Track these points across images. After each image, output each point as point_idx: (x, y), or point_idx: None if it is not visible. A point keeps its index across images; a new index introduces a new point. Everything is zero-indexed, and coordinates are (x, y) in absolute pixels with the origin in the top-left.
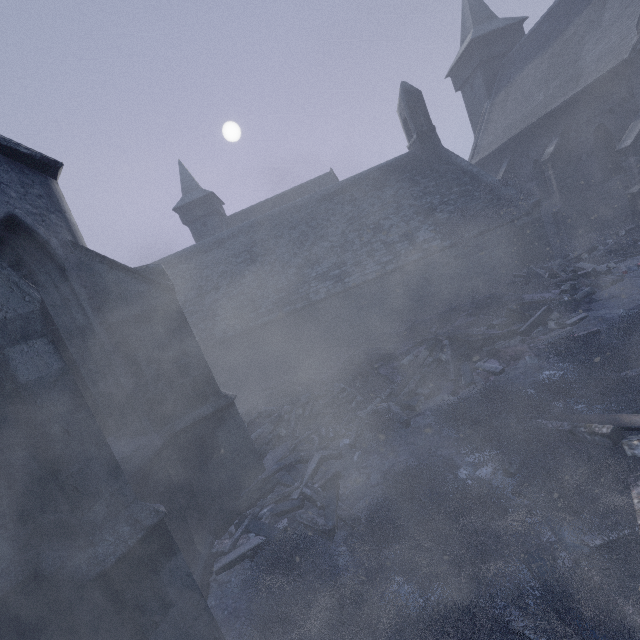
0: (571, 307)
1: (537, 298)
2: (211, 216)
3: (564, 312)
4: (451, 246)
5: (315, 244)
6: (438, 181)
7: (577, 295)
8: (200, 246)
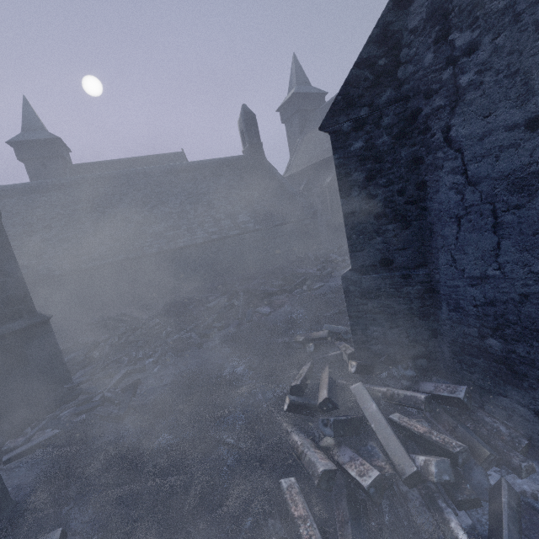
0: (320, 279)
1: (304, 272)
2: (54, 159)
3: (315, 282)
4: (260, 229)
5: (156, 207)
6: (259, 182)
7: (324, 272)
8: (36, 185)
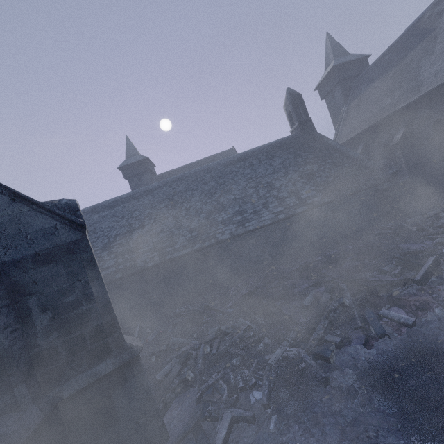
0: None
1: (414, 248)
2: (145, 174)
3: None
4: (329, 202)
5: (222, 196)
6: (315, 155)
7: None
8: (133, 193)
